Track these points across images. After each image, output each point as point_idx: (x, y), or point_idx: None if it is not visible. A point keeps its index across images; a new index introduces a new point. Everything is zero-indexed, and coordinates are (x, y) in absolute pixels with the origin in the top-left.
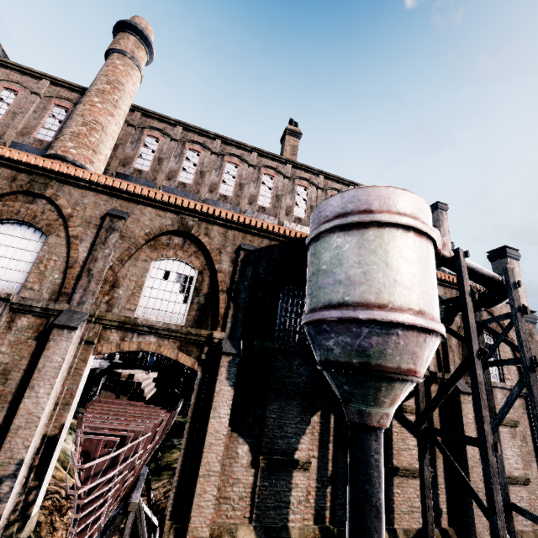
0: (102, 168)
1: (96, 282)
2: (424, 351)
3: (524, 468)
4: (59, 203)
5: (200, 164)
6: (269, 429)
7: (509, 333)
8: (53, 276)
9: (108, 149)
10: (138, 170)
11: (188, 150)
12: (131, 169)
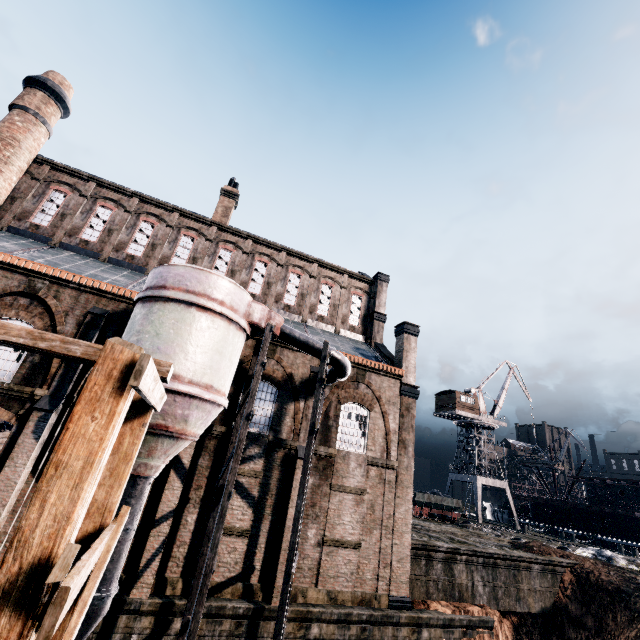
0: None
1: None
2: (177, 410)
3: (364, 534)
4: None
5: (110, 222)
6: None
7: (384, 406)
8: None
9: None
10: (35, 225)
11: (100, 206)
12: (28, 224)
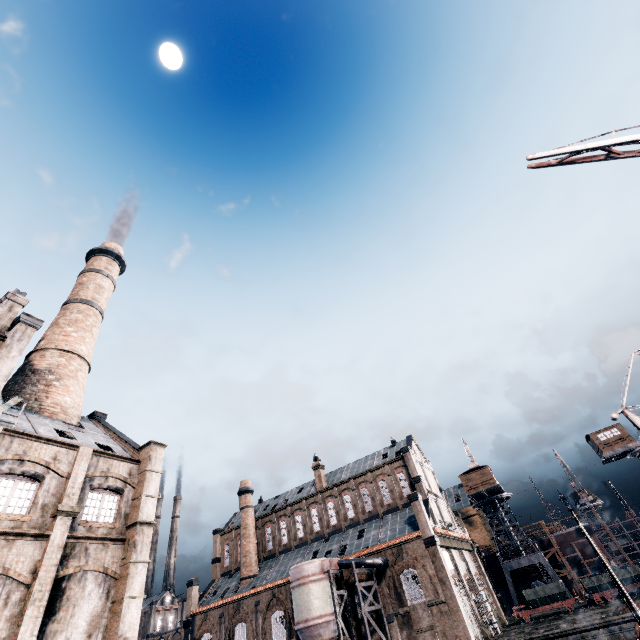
0: (256, 567)
1: (259, 636)
2: (314, 632)
3: None
4: (244, 609)
5: (287, 527)
6: None
7: (421, 562)
8: (251, 639)
9: (254, 557)
10: (269, 550)
11: (281, 522)
12: (267, 552)
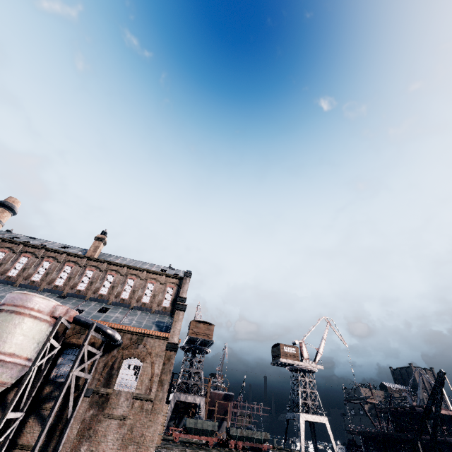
0: None
1: None
2: None
3: (121, 449)
4: None
5: (26, 264)
6: None
7: (153, 358)
8: None
9: None
10: None
11: (23, 256)
12: None
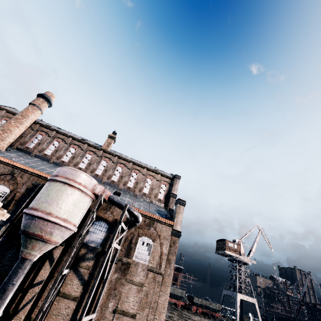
0: (6, 146)
1: None
2: (48, 228)
3: (139, 310)
4: None
5: (58, 147)
6: (5, 260)
7: (161, 240)
8: None
9: (11, 139)
10: (27, 147)
11: (55, 140)
12: (24, 146)
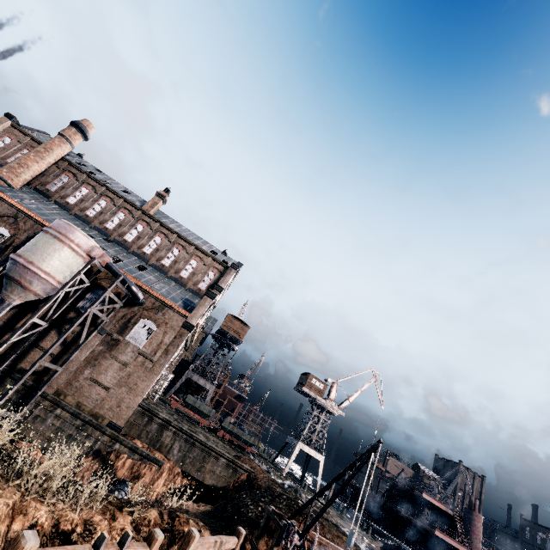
0: (21, 184)
1: None
2: (28, 276)
3: (116, 386)
4: None
5: (85, 196)
6: None
7: (167, 328)
8: None
9: (28, 176)
10: (48, 189)
11: (84, 187)
12: (45, 188)
